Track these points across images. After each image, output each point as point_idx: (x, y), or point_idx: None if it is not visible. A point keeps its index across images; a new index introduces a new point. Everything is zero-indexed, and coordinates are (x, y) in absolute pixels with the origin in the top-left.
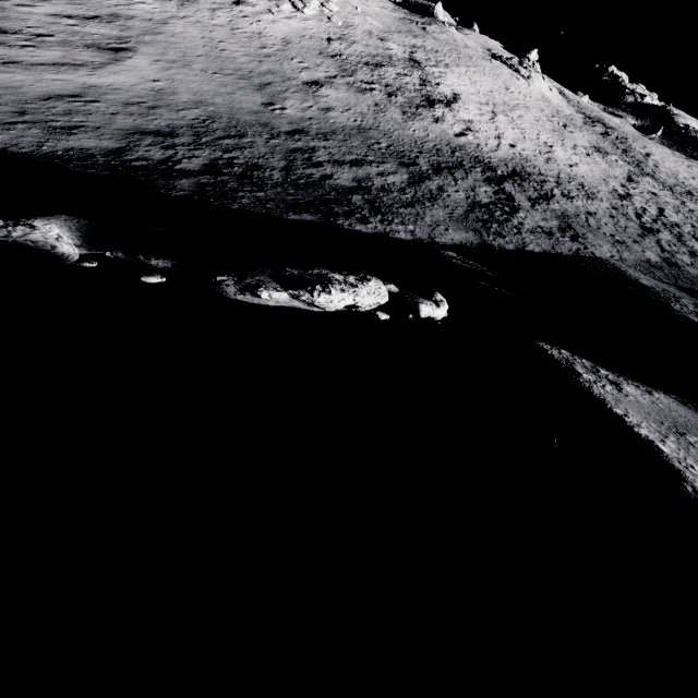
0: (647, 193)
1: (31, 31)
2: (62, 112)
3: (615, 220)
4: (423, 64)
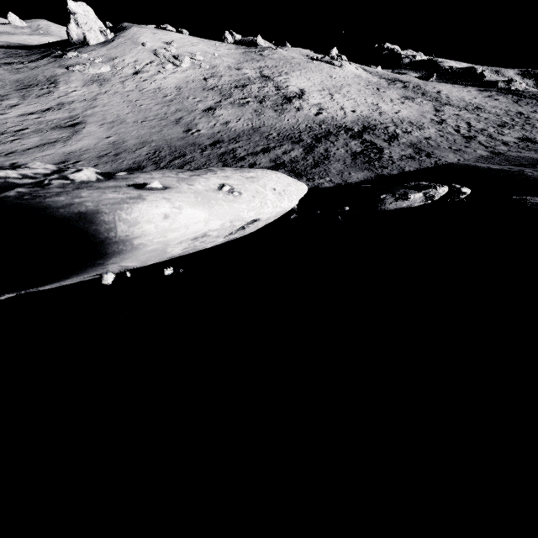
0: (453, 116)
1: (11, 129)
2: None
3: (445, 138)
4: (272, 77)
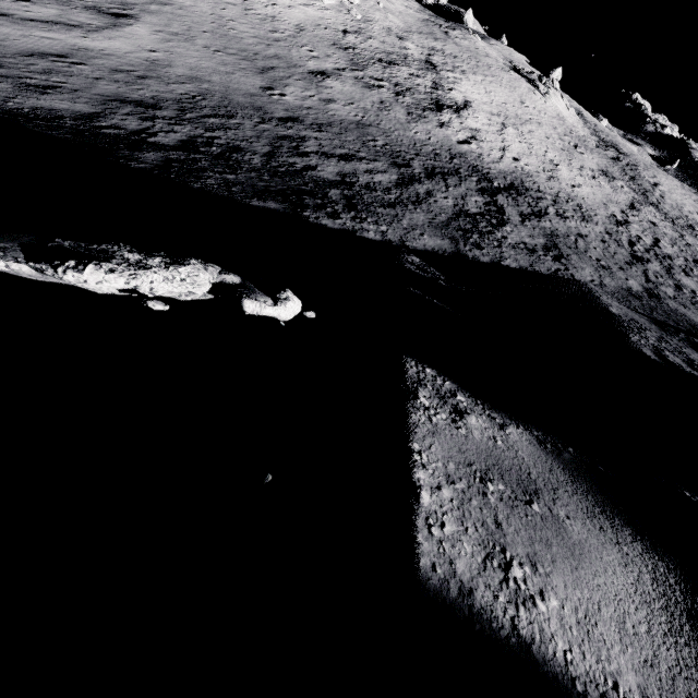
0: (646, 222)
1: None
2: (41, 71)
3: (606, 245)
4: (439, 68)
